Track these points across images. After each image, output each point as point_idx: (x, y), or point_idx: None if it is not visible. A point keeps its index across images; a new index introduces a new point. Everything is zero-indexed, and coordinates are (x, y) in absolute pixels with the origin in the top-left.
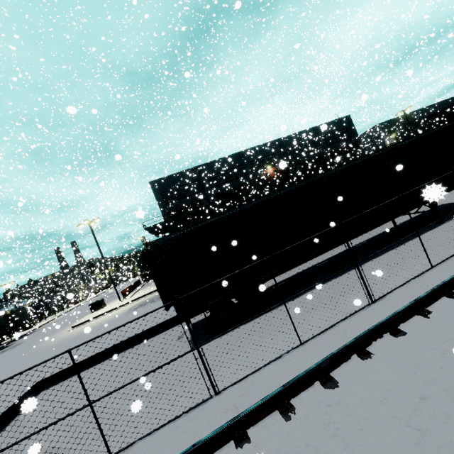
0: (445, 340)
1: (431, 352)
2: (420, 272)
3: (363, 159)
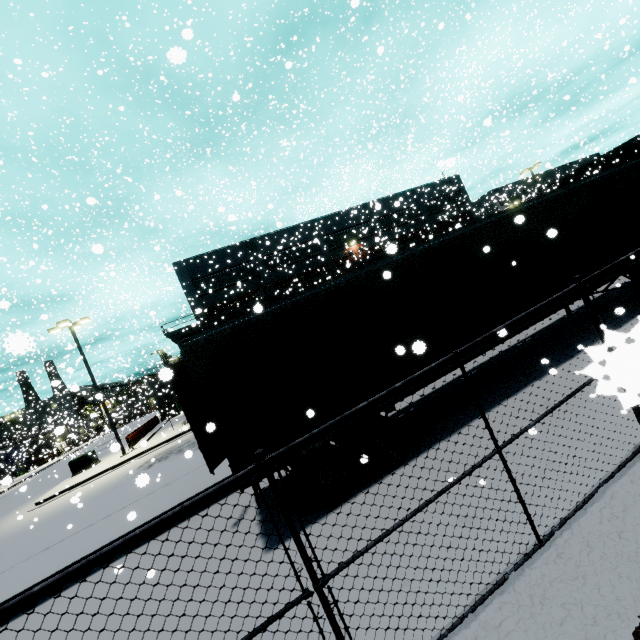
0: None
1: None
2: None
3: (537, 202)
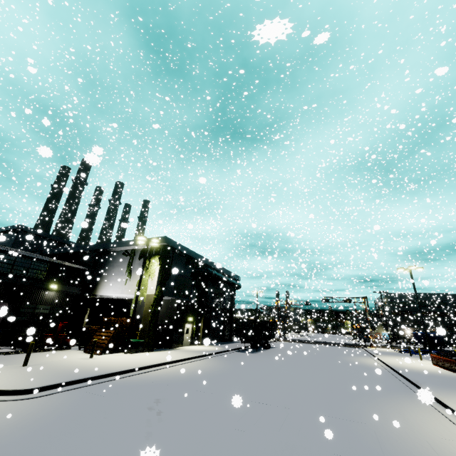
0: None
1: None
2: None
3: None
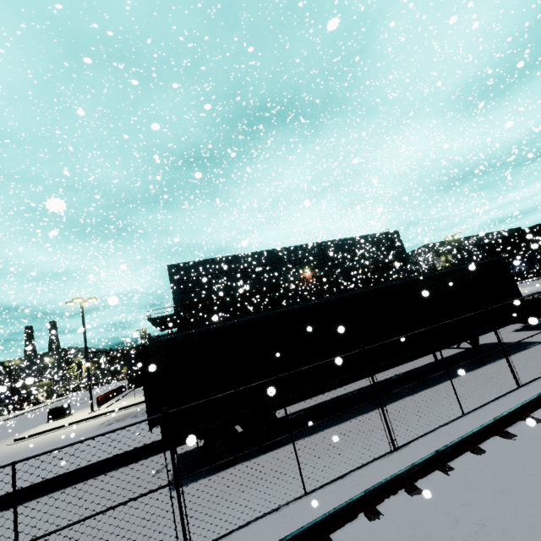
0: (460, 504)
1: (444, 518)
2: (451, 419)
3: (400, 282)
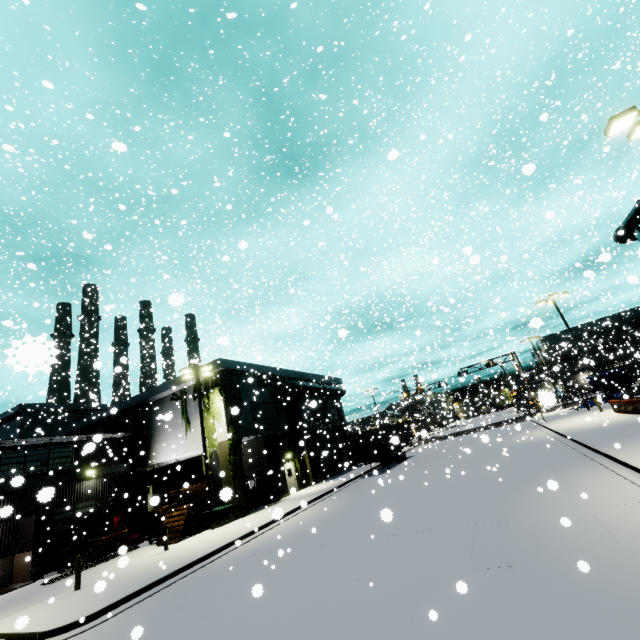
0: None
1: None
2: None
3: None
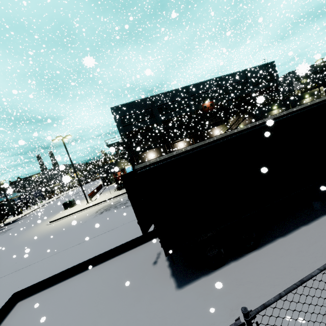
0: None
1: None
2: None
3: None
